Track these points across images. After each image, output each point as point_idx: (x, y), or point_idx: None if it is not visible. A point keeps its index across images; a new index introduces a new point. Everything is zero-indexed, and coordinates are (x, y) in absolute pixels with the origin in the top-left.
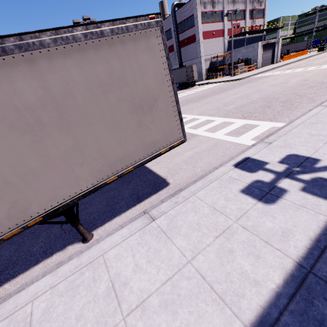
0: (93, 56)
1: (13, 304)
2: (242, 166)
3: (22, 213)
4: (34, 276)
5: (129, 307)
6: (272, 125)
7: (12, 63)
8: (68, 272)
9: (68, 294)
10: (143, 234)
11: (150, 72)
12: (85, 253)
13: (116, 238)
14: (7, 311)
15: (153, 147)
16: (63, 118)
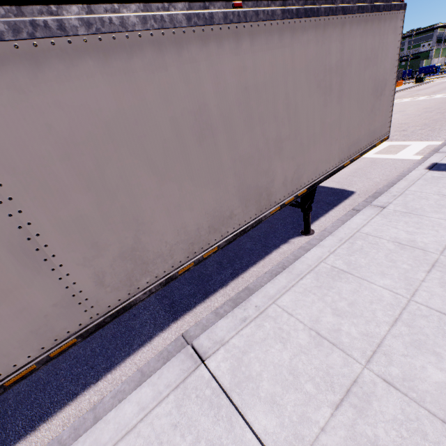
0: (369, 29)
1: (304, 265)
2: (437, 169)
3: (298, 180)
4: (280, 260)
5: (436, 250)
6: (426, 144)
7: (335, 23)
8: (336, 243)
9: (357, 254)
10: (384, 216)
11: (389, 55)
12: (336, 232)
13: (358, 221)
14: (304, 269)
15: (372, 137)
16: (341, 86)
